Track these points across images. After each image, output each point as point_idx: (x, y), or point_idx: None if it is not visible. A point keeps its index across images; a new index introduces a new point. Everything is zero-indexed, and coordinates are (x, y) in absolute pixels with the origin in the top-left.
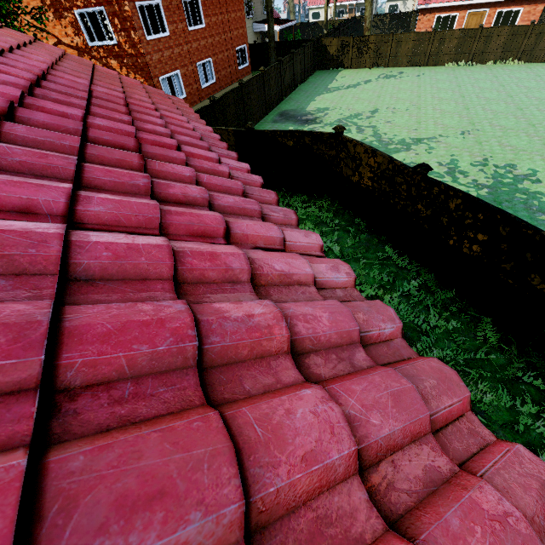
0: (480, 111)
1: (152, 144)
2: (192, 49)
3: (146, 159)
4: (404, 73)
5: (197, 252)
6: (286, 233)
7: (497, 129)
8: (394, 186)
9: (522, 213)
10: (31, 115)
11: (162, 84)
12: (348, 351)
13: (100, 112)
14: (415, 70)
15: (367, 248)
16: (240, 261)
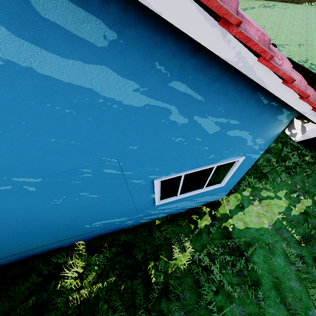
0: (314, 34)
1: None
2: None
3: None
4: (276, 6)
5: None
6: None
7: None
8: None
9: None
10: None
11: None
12: None
13: None
14: (284, 4)
15: None
16: None
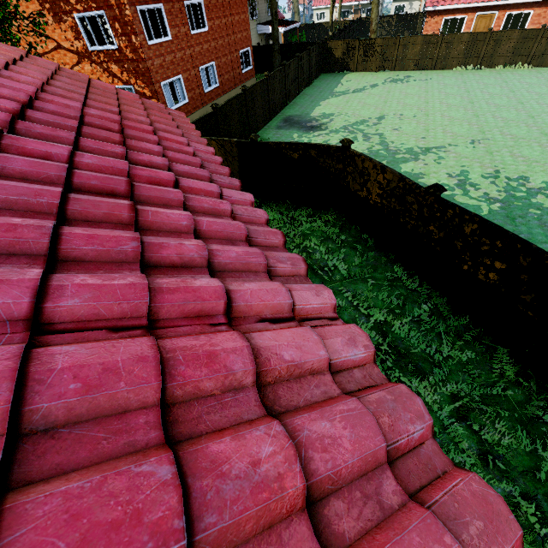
0: (490, 118)
1: (146, 180)
2: (194, 53)
3: (137, 208)
4: (411, 77)
5: (191, 355)
6: (295, 294)
7: (508, 138)
8: (405, 205)
9: (537, 230)
10: (6, 162)
11: (163, 90)
12: (374, 480)
13: (91, 145)
14: (423, 74)
15: (375, 267)
16: (243, 358)
